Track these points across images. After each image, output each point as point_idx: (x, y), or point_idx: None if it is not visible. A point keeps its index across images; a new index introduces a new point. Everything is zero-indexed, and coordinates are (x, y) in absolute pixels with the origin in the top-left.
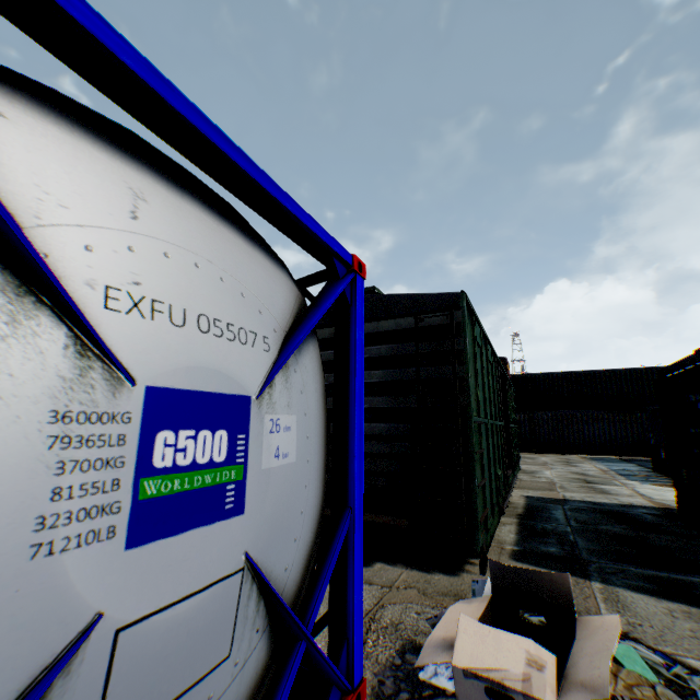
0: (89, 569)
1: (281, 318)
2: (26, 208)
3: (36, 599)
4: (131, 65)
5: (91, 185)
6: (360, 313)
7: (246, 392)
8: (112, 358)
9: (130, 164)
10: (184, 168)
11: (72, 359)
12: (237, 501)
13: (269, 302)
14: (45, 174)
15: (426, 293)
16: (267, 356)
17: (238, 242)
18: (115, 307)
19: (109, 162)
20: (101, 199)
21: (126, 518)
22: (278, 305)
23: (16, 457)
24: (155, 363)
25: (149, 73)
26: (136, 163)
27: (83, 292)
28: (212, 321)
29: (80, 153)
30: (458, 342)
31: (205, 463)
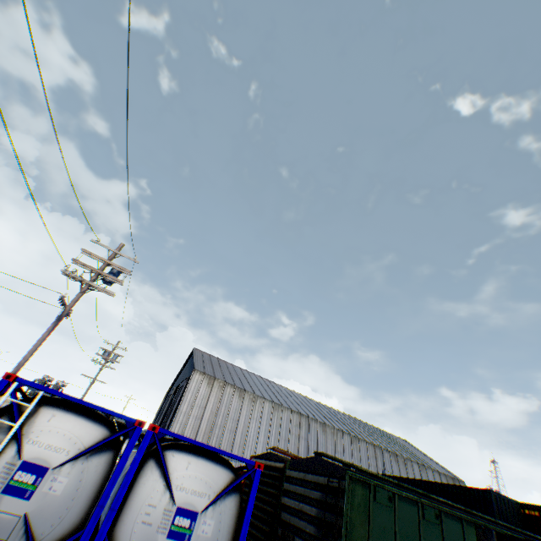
0: (161, 537)
1: (219, 487)
2: (172, 471)
3: (155, 538)
4: (191, 442)
5: (182, 463)
6: (256, 484)
7: (198, 509)
8: (174, 499)
9: (190, 455)
10: (204, 448)
11: (169, 498)
12: (188, 538)
13: (216, 482)
14: (176, 464)
15: (337, 464)
16: (208, 499)
17: (212, 465)
18: (177, 488)
19: (187, 456)
20: (182, 466)
21: (168, 530)
22: (219, 482)
23: (159, 514)
24: (180, 500)
25: (194, 441)
26: (192, 454)
27: (174, 486)
28: (195, 490)
29: (182, 457)
30: (342, 501)
31: (184, 525)
